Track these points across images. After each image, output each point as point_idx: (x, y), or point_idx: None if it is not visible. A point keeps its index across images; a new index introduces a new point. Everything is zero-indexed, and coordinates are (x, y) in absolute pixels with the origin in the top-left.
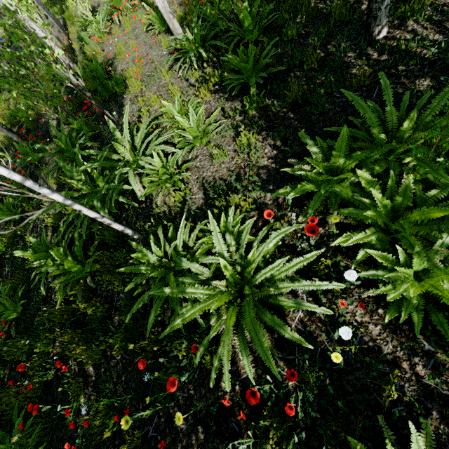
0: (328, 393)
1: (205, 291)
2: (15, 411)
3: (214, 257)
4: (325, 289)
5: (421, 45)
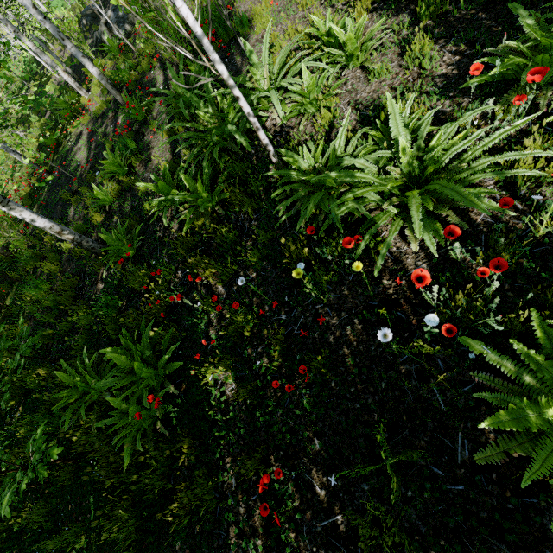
0: (525, 273)
1: (376, 179)
2: (142, 323)
3: (384, 152)
4: (526, 180)
5: None
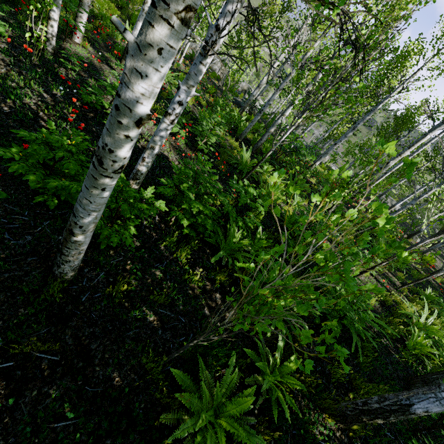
0: None
1: None
2: None
3: None
4: None
5: None
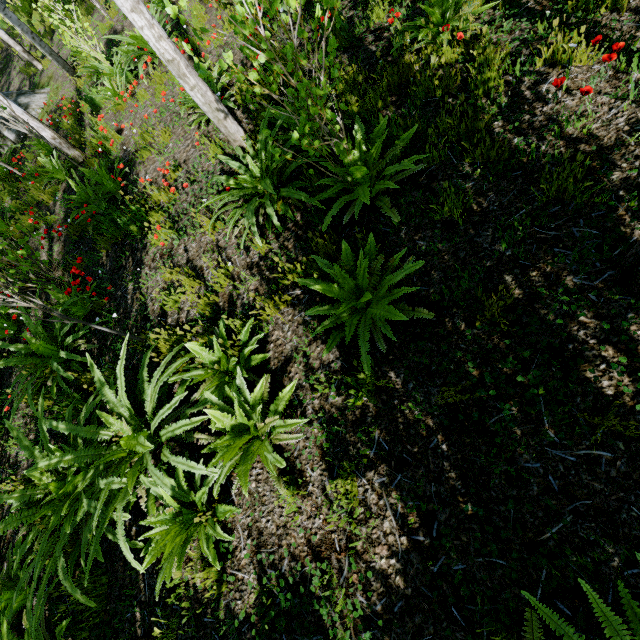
0: None
1: None
2: None
3: None
4: None
5: None
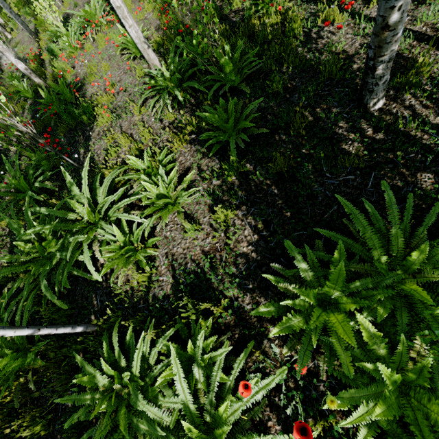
0: None
1: None
2: None
3: (177, 399)
4: None
5: (421, 128)
